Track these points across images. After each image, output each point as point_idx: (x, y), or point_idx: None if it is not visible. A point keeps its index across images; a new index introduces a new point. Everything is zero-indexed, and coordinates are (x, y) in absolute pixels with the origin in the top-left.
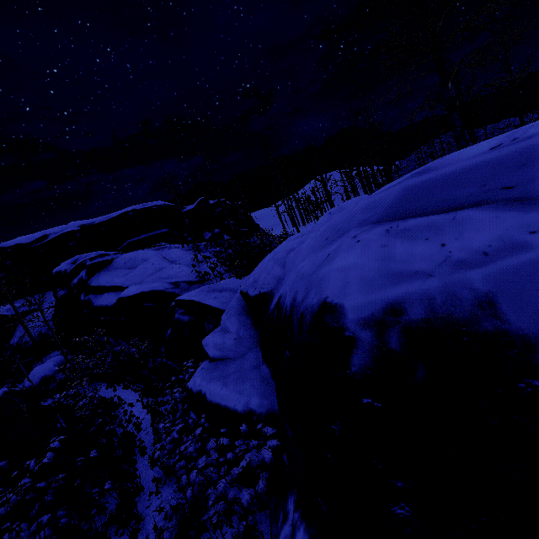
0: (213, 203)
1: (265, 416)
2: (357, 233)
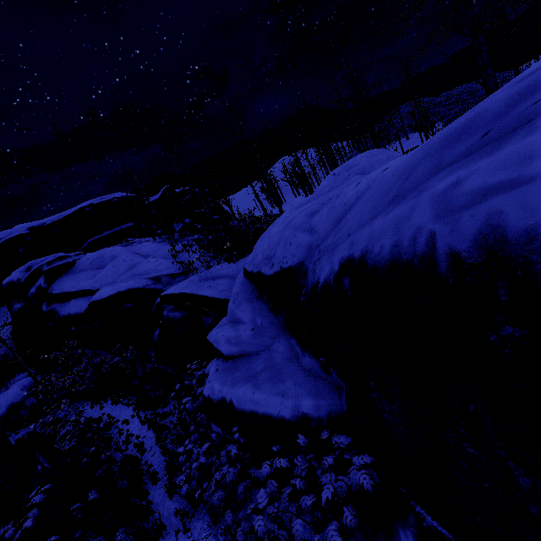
0: (179, 191)
1: (327, 420)
2: None
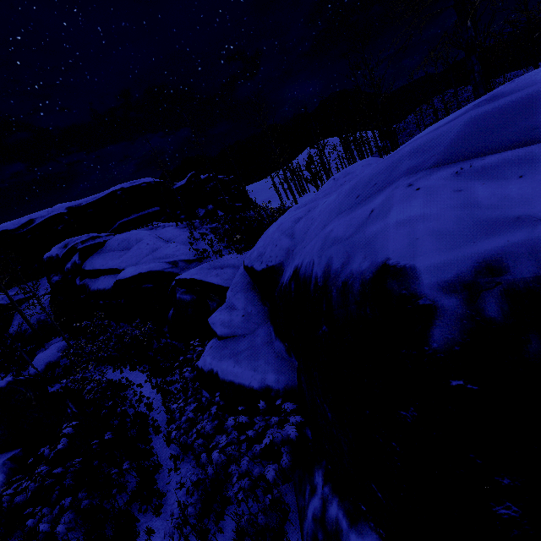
0: (204, 178)
1: (283, 392)
2: (412, 181)
